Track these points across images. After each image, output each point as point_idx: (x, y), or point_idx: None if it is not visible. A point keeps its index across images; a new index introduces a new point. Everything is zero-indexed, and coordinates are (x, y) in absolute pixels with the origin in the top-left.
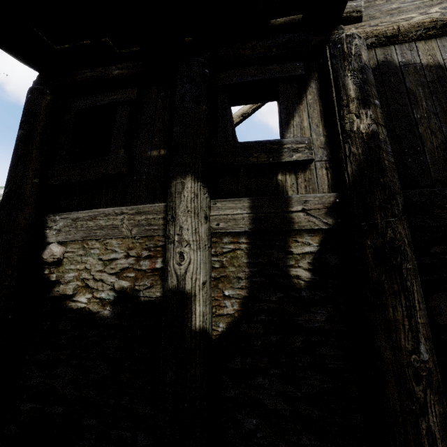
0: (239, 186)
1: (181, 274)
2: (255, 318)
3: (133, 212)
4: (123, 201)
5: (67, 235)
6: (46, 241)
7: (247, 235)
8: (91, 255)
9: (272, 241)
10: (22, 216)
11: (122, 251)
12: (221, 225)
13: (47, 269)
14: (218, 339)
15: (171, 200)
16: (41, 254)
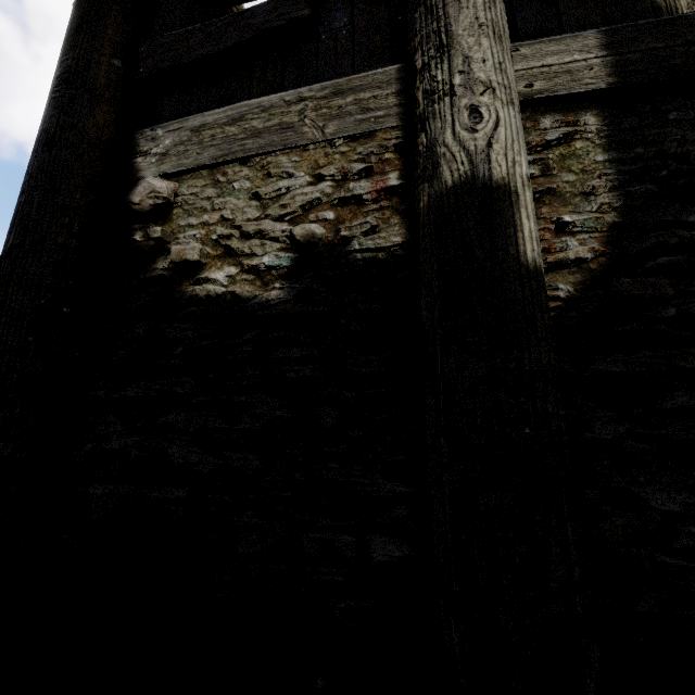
0: (563, 21)
1: (479, 149)
2: (649, 264)
3: (325, 93)
4: (300, 81)
5: (181, 158)
6: (137, 176)
7: (598, 107)
8: (233, 192)
9: (661, 111)
10: (91, 120)
11: (304, 172)
12: (537, 86)
13: (138, 232)
14: (559, 317)
15: (432, 17)
16: (129, 195)
